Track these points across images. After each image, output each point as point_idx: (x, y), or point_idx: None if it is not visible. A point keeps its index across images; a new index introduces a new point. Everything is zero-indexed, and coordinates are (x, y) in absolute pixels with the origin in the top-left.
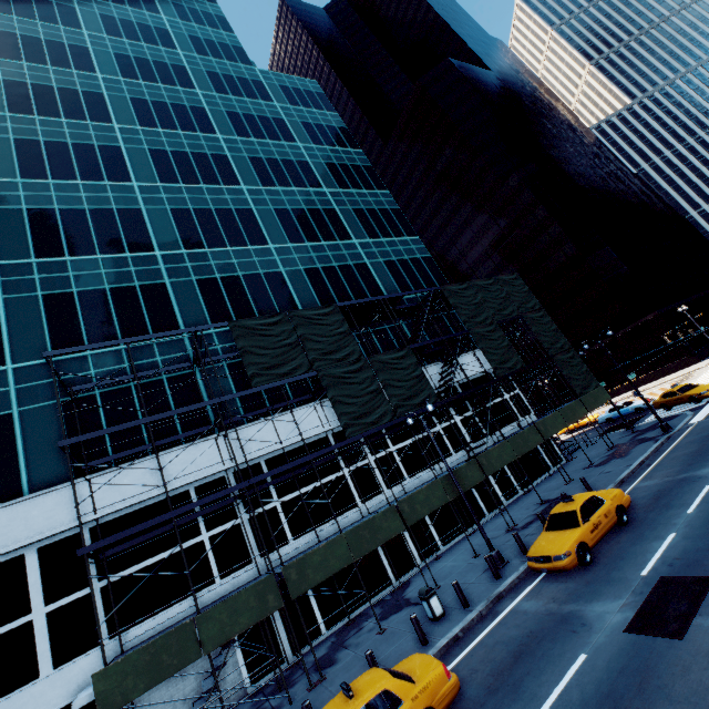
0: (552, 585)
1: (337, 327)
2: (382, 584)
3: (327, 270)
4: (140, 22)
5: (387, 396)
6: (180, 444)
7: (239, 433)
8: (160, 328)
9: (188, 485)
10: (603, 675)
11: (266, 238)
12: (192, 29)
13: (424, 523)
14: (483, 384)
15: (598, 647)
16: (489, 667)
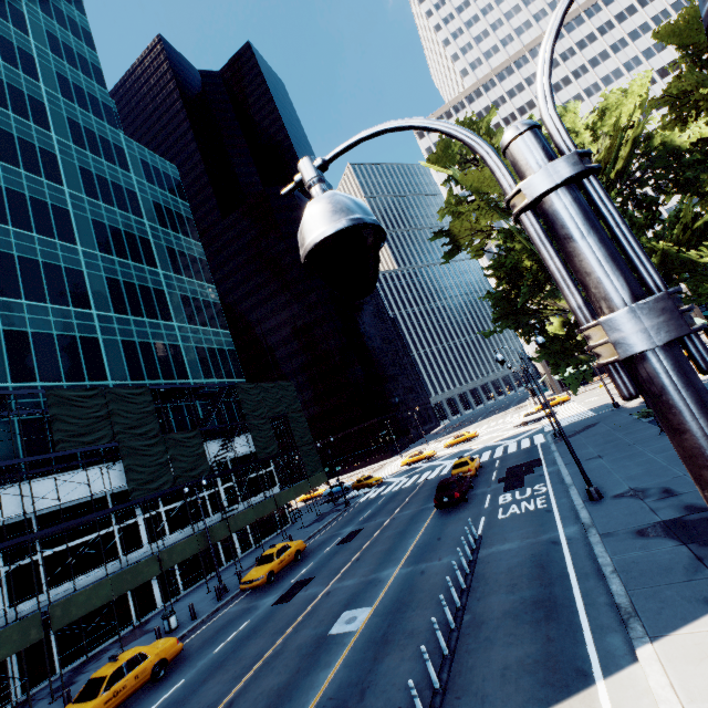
0: (249, 596)
1: (145, 406)
2: (124, 625)
3: (143, 345)
4: (2, 34)
5: (172, 467)
6: None
7: (17, 489)
8: None
9: None
10: (255, 623)
11: (91, 303)
12: (62, 67)
13: (174, 572)
14: (247, 464)
15: (258, 614)
16: (201, 640)
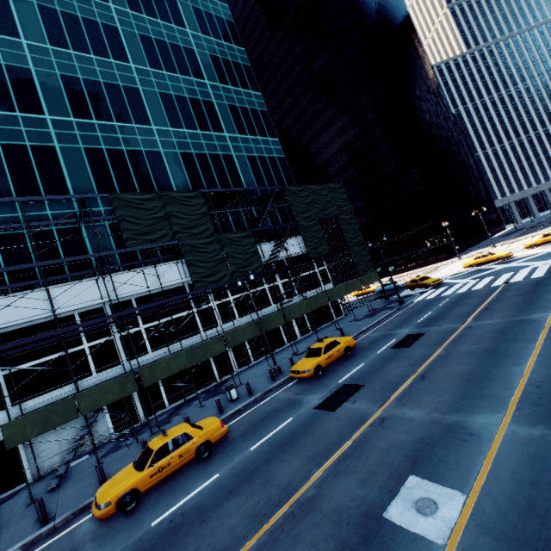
0: (297, 386)
1: (198, 208)
2: (210, 381)
3: (199, 156)
4: None
5: (228, 263)
6: (67, 281)
7: (116, 278)
8: (50, 186)
9: (74, 311)
10: (294, 426)
11: (149, 119)
12: None
13: (244, 346)
14: (298, 262)
15: (300, 415)
16: (248, 424)
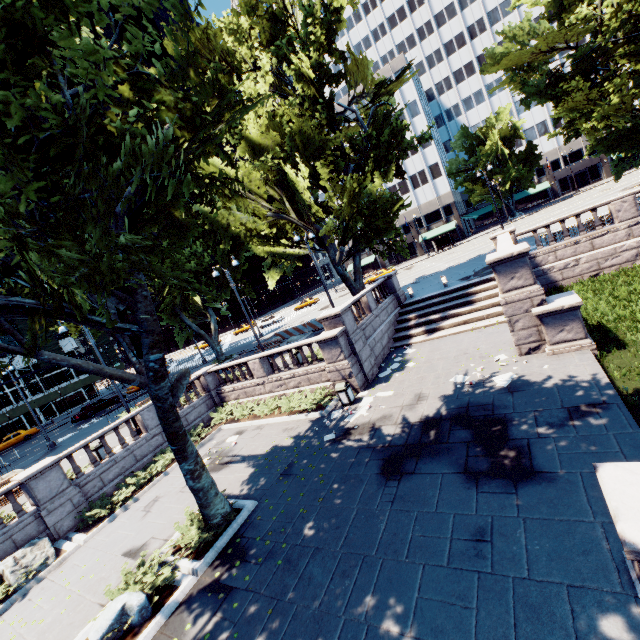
0: None
1: None
2: None
3: None
4: None
5: None
6: None
7: None
8: None
9: None
10: None
11: None
12: None
13: None
14: (28, 374)
15: None
16: None
